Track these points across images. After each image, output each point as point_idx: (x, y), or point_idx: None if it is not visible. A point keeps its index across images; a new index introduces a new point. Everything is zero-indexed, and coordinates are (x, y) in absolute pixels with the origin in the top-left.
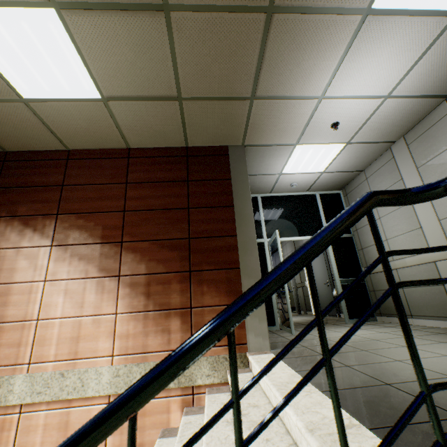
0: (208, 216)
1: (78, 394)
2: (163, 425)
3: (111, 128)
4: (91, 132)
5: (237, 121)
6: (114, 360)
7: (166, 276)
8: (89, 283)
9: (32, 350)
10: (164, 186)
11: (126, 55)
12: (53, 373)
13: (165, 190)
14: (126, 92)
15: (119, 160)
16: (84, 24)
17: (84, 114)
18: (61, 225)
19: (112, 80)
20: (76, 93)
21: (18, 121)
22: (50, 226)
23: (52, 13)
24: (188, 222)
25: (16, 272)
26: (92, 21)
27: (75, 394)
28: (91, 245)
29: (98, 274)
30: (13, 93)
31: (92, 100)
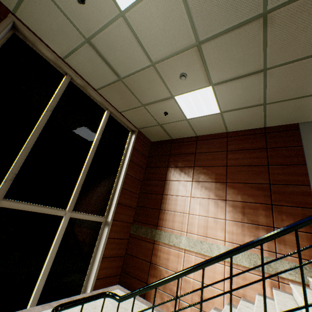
0: (283, 170)
1: (209, 254)
2: (258, 291)
3: (220, 124)
4: (210, 127)
5: (308, 108)
6: (225, 243)
7: (254, 204)
8: (210, 201)
9: (187, 226)
10: (249, 152)
11: (237, 93)
12: (197, 240)
13: (251, 154)
14: (233, 107)
15: (221, 139)
16: (221, 87)
17: (209, 120)
18: (195, 171)
19: (227, 104)
20: (208, 113)
21: (181, 127)
22: (191, 172)
23: (210, 88)
24: (268, 174)
25: (179, 191)
26: (225, 85)
27: (207, 253)
28: (210, 182)
29: (214, 197)
30: (184, 117)
31: (215, 114)
